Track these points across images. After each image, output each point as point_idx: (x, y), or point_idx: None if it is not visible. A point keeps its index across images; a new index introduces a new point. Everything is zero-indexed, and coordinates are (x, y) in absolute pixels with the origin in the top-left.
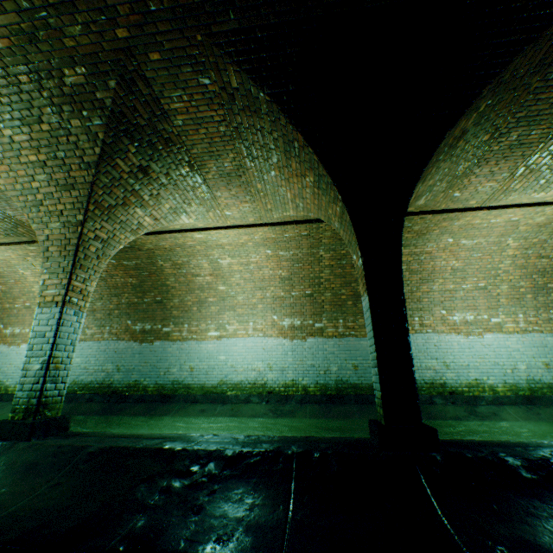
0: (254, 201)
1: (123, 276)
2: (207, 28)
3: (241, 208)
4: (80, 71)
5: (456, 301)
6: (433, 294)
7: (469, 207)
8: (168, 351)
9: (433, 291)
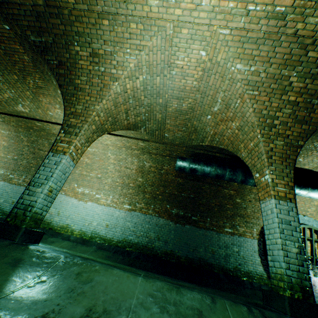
0: None
1: None
2: None
3: None
4: None
5: (85, 181)
6: (75, 174)
7: None
8: None
9: (76, 173)
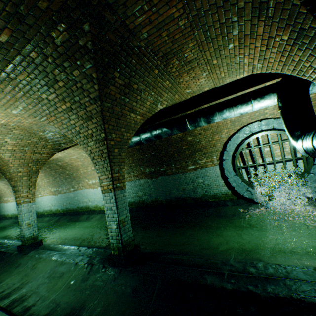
0: None
1: None
2: None
3: None
4: None
5: (89, 175)
6: (82, 174)
7: None
8: None
9: (82, 173)
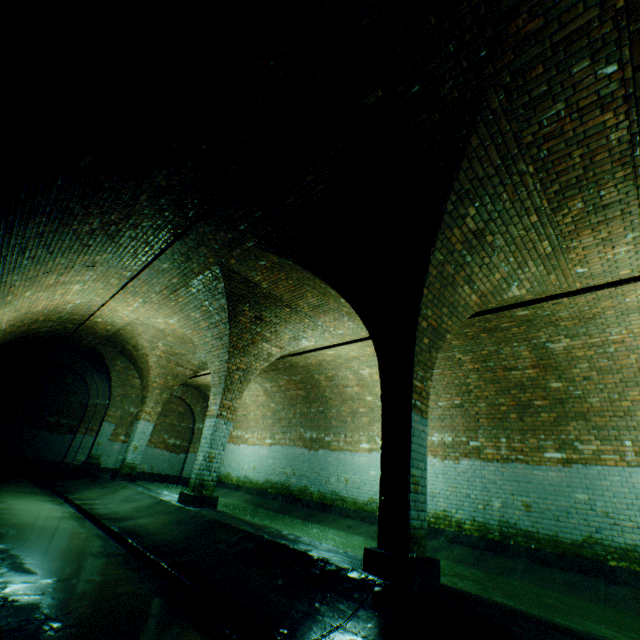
0: (352, 320)
1: (295, 388)
2: (243, 244)
3: (347, 326)
4: (208, 278)
5: None
6: None
7: (628, 278)
8: (329, 460)
9: None
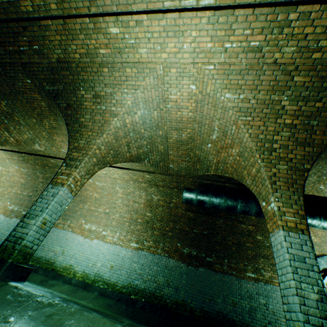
0: None
1: None
2: None
3: None
4: None
5: (93, 217)
6: (84, 210)
7: None
8: None
9: (84, 208)
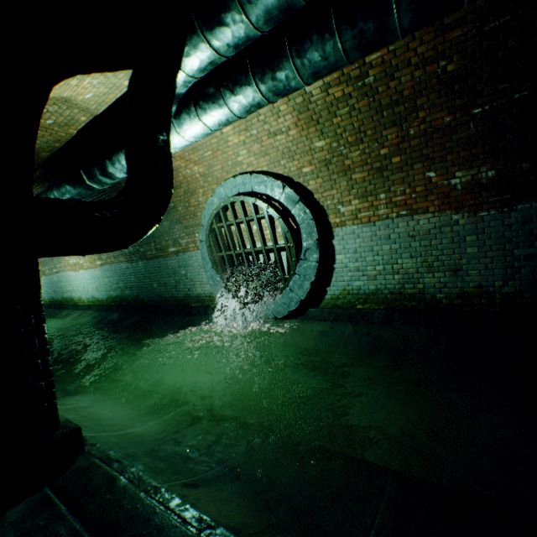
0: None
1: None
2: None
3: None
4: None
5: None
6: None
7: None
8: None
9: None
